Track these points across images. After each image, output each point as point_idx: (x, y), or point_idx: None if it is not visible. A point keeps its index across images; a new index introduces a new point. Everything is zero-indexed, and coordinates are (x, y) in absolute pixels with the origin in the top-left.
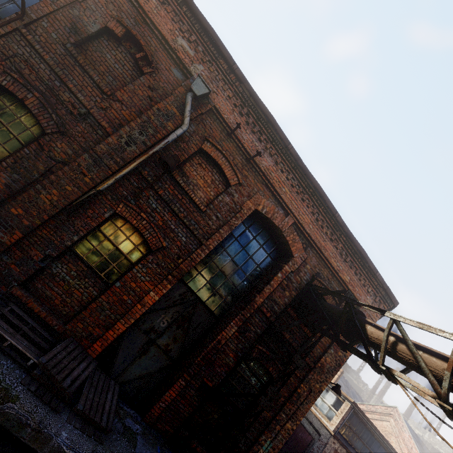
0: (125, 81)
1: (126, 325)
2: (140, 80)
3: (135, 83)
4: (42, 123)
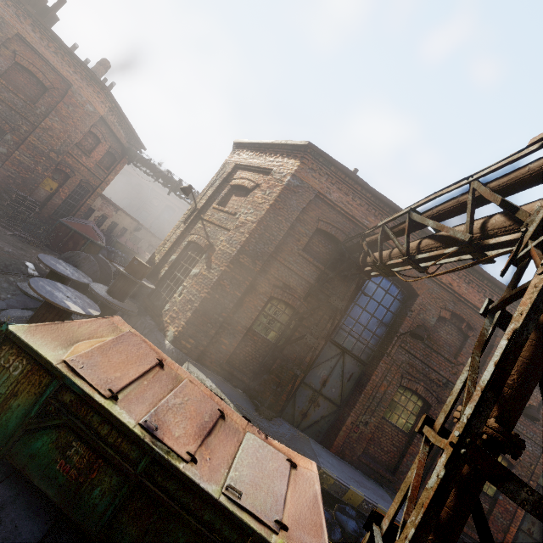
0: (456, 345)
1: (515, 527)
2: (468, 342)
3: (466, 346)
4: (428, 401)
